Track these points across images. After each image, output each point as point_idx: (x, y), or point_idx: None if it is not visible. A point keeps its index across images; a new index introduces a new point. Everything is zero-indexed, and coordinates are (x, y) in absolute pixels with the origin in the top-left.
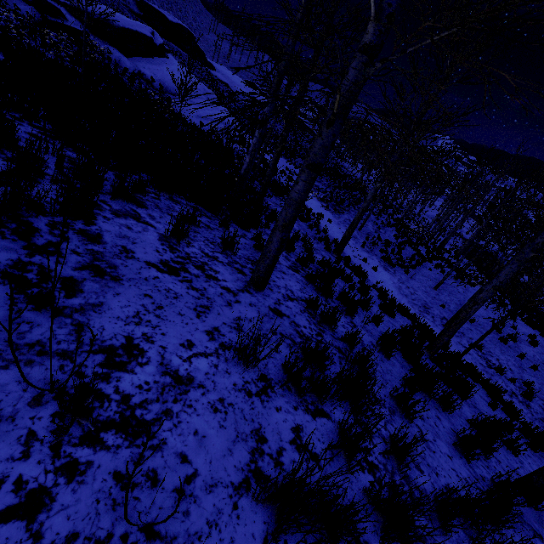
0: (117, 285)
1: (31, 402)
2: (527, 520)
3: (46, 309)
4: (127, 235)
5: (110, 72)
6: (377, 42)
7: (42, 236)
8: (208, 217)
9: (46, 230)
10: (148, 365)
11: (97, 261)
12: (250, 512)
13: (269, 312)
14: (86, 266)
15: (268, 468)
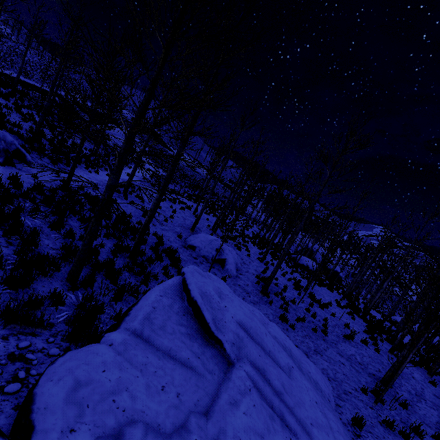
0: None
1: None
2: None
3: None
4: None
5: None
6: None
7: None
8: None
9: None
10: None
11: None
12: None
13: None
14: None
15: None
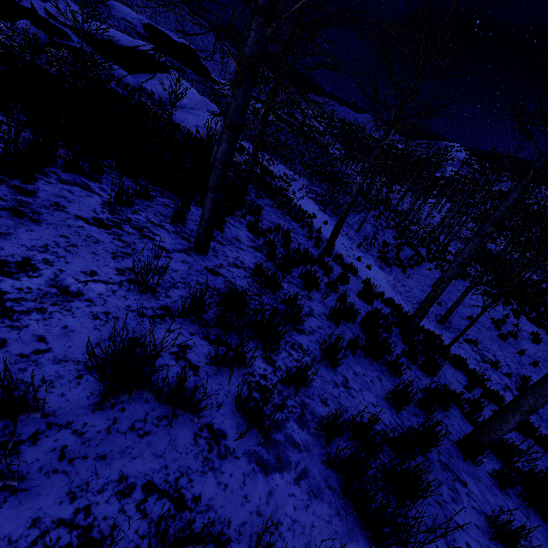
0: (34, 225)
1: None
2: (453, 469)
3: None
4: (66, 196)
5: (111, 87)
6: (270, 4)
7: None
8: (172, 199)
9: None
10: (37, 278)
11: (21, 207)
12: (94, 383)
13: (202, 270)
14: (7, 208)
15: None
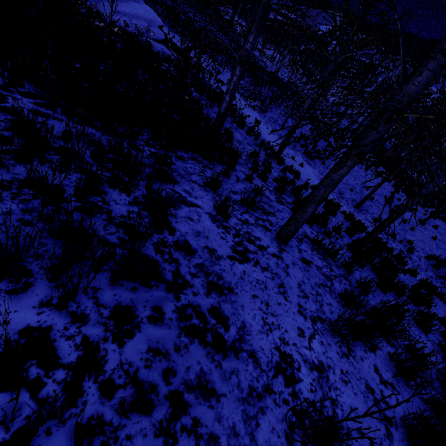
0: (235, 296)
1: (288, 444)
2: None
3: (228, 352)
4: (197, 229)
5: None
6: None
7: (165, 268)
8: (208, 167)
9: (160, 259)
10: (301, 368)
11: (208, 276)
12: None
13: (303, 265)
14: (208, 287)
15: (386, 411)
